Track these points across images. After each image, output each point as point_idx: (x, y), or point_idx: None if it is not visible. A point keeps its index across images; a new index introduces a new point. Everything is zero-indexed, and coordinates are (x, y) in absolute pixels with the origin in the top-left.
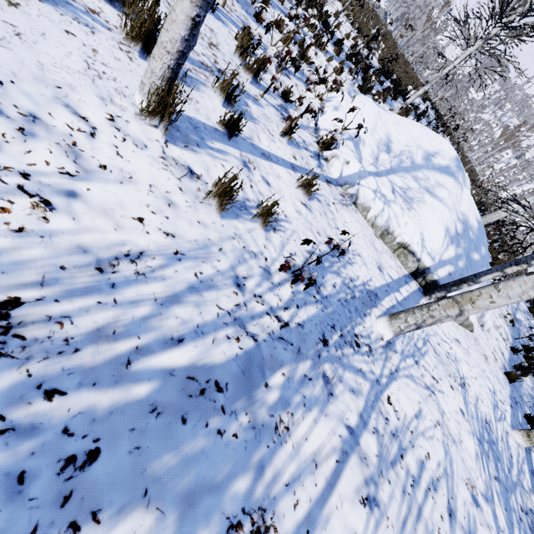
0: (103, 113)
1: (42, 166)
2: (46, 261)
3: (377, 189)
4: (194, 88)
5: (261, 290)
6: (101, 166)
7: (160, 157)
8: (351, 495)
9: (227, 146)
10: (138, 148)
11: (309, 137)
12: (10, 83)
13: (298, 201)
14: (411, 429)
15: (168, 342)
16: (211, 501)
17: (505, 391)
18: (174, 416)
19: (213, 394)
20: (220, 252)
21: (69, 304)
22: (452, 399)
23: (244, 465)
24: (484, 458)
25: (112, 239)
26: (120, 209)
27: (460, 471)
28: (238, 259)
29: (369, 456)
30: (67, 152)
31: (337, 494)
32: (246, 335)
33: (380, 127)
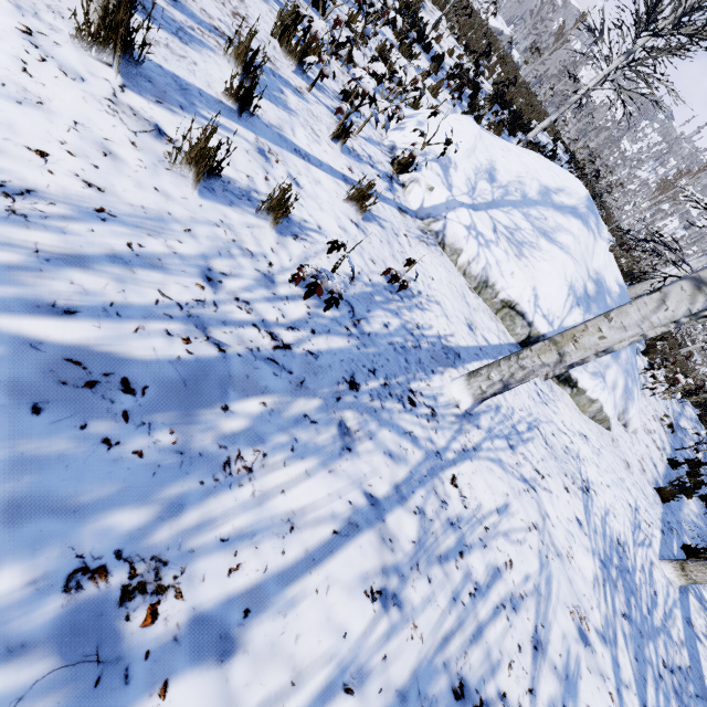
0: (13, 21)
1: None
2: None
3: (471, 225)
4: (194, 48)
5: (251, 296)
6: None
7: (106, 98)
8: (351, 581)
9: (235, 124)
10: (68, 78)
11: (379, 154)
12: None
13: (345, 217)
14: (487, 524)
15: (44, 308)
16: (52, 527)
17: (654, 511)
18: (18, 400)
19: (112, 392)
20: (187, 233)
21: None
22: (565, 503)
23: (142, 495)
24: (608, 586)
25: None
26: (5, 131)
27: (564, 594)
28: (218, 250)
29: (398, 540)
30: None
31: (323, 574)
32: (205, 340)
33: (482, 151)
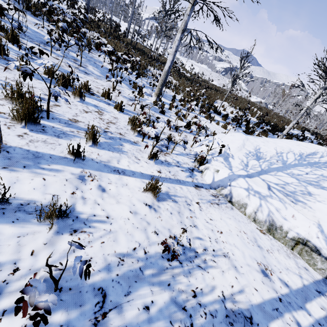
0: None
1: None
2: None
3: (249, 187)
4: (66, 138)
5: None
6: None
7: None
8: None
9: (68, 166)
10: None
11: (185, 159)
12: None
13: (140, 203)
14: None
15: None
16: None
17: None
18: None
19: None
20: None
21: None
22: None
23: None
24: None
25: None
26: None
27: None
28: None
29: None
30: None
31: None
32: None
33: (249, 145)
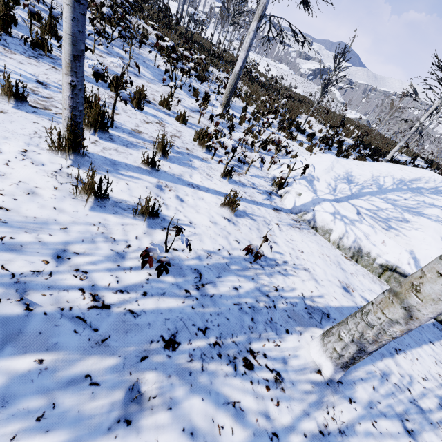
0: (20, 148)
1: None
2: None
3: (335, 212)
4: (135, 149)
5: (93, 268)
6: None
7: (53, 171)
8: None
9: (144, 176)
10: (33, 165)
11: (262, 182)
12: None
13: (219, 216)
14: None
15: None
16: None
17: None
18: None
19: None
20: (61, 230)
21: None
22: None
23: None
24: None
25: None
26: None
27: None
28: (83, 238)
29: None
30: None
31: None
32: (17, 301)
33: (339, 168)
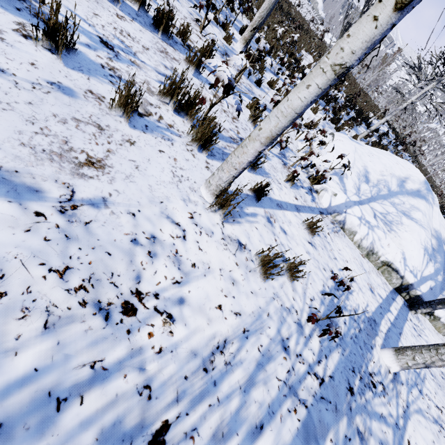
0: (186, 213)
1: (163, 282)
2: (176, 375)
3: (362, 217)
4: None
5: (300, 348)
6: (192, 265)
7: (221, 238)
8: None
9: (256, 207)
10: (209, 237)
11: (302, 174)
12: (138, 213)
13: (305, 241)
14: None
15: (255, 432)
16: None
17: None
18: None
19: None
20: (268, 317)
21: (194, 415)
22: None
23: None
24: None
25: (207, 334)
26: (208, 302)
27: None
28: (280, 319)
29: None
30: (174, 261)
31: None
32: (299, 403)
33: (358, 160)
